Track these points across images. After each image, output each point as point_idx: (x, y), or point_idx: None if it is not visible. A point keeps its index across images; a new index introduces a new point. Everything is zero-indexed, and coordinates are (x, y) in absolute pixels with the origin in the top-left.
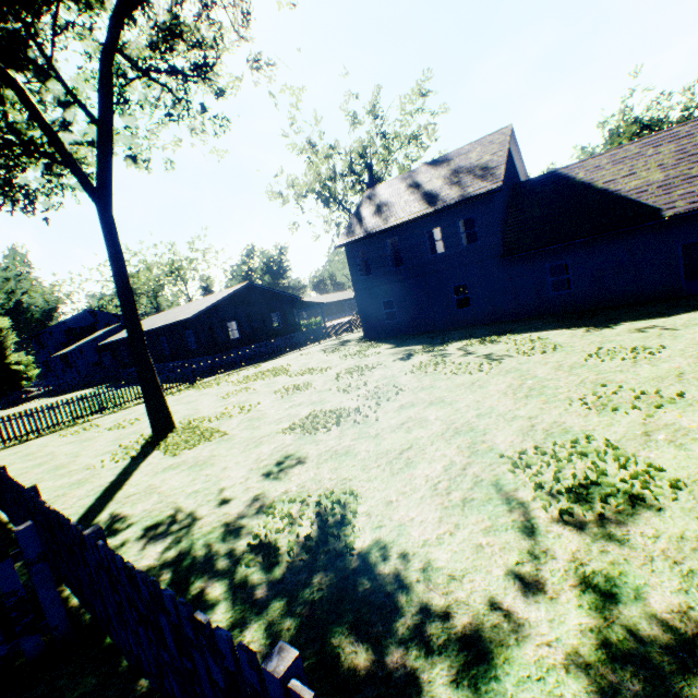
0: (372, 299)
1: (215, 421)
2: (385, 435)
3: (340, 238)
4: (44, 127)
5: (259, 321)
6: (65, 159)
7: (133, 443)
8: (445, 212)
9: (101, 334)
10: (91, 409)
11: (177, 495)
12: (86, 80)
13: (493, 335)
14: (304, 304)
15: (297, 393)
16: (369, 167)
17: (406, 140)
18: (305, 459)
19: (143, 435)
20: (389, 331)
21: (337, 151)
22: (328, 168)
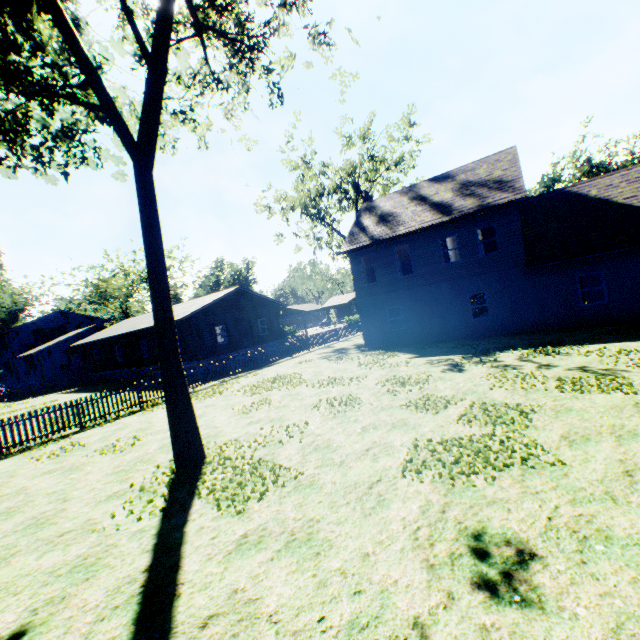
0: (376, 306)
1: (260, 448)
2: (632, 498)
3: (343, 245)
4: (80, 56)
5: (246, 326)
6: (103, 100)
7: (151, 481)
8: (462, 221)
9: (73, 335)
10: (69, 421)
11: (319, 634)
12: (124, 37)
13: (546, 345)
14: (289, 312)
15: (349, 409)
16: (357, 185)
17: (393, 163)
18: (529, 547)
19: (158, 466)
20: (394, 339)
21: (328, 169)
22: (316, 185)
